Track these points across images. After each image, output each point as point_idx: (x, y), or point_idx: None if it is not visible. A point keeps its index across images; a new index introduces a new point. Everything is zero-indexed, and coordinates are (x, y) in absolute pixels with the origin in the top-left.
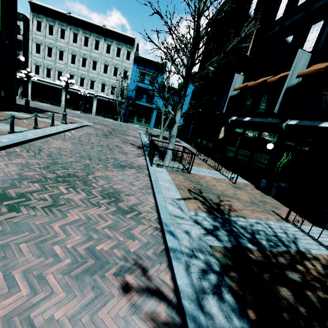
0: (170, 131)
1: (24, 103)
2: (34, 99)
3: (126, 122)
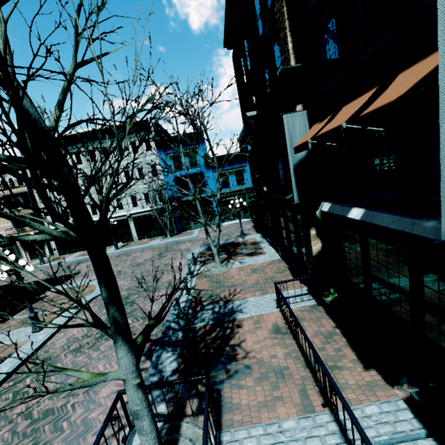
0: (241, 230)
1: (38, 275)
2: (62, 253)
3: (182, 232)
